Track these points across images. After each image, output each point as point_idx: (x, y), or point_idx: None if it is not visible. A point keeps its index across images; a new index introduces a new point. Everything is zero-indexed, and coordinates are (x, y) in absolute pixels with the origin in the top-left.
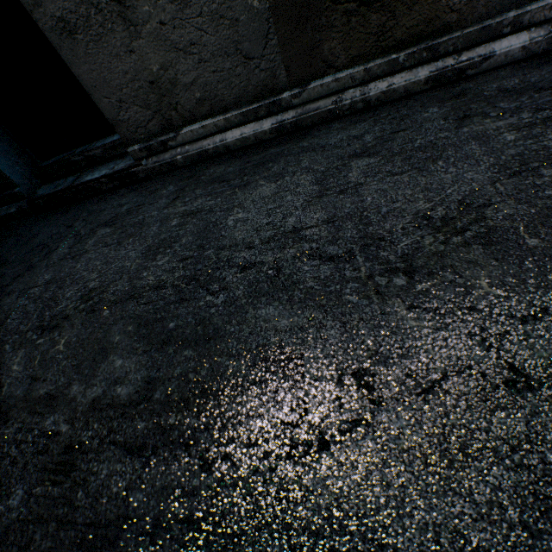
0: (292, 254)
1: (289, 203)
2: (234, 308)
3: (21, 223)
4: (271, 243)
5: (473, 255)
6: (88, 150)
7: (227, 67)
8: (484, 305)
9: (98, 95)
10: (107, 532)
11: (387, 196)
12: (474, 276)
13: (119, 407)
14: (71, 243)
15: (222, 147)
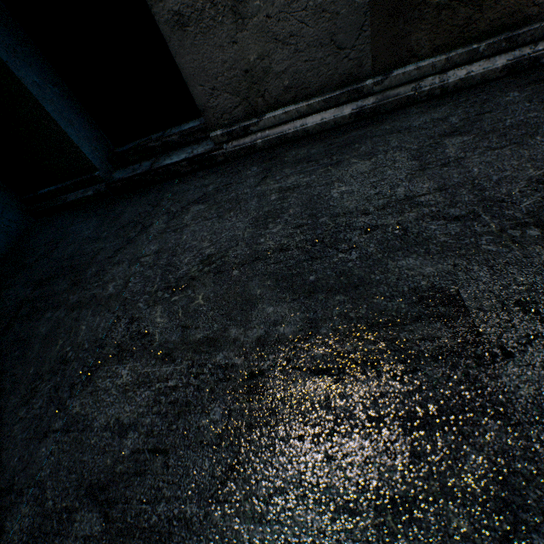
0: (414, 217)
1: (391, 176)
2: (371, 261)
3: (98, 205)
4: (387, 209)
5: None
6: (165, 136)
7: (318, 57)
8: None
9: (194, 83)
10: (323, 429)
11: (493, 166)
12: None
13: (288, 342)
14: (165, 219)
15: (302, 132)
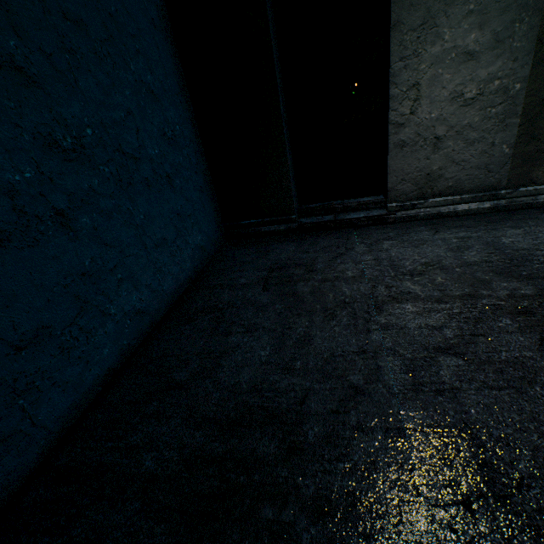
0: None
1: (543, 236)
2: None
3: (286, 237)
4: None
5: None
6: (347, 203)
7: (475, 174)
8: None
9: (392, 175)
10: None
11: None
12: None
13: (532, 296)
14: (364, 246)
15: (452, 213)
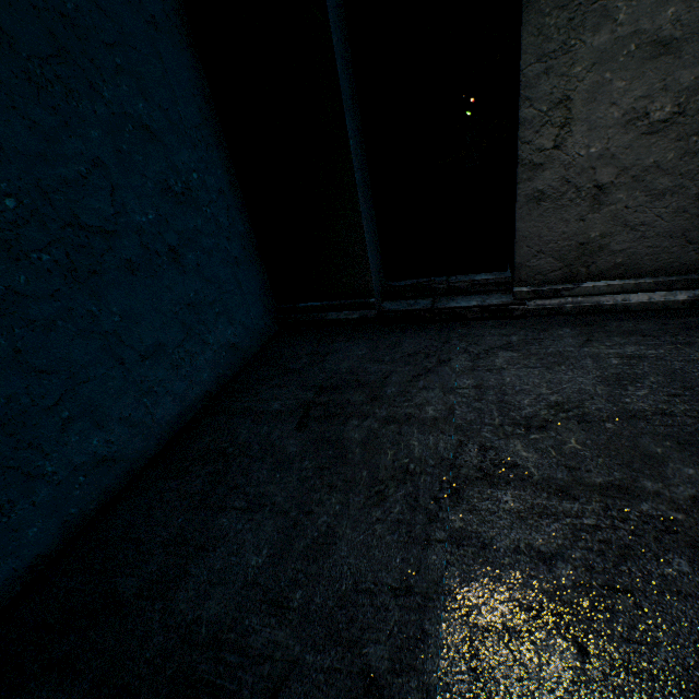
0: None
1: None
2: None
3: (360, 329)
4: None
5: None
6: (453, 281)
7: (663, 245)
8: None
9: (522, 244)
10: None
11: None
12: None
13: None
14: (467, 357)
15: (621, 306)
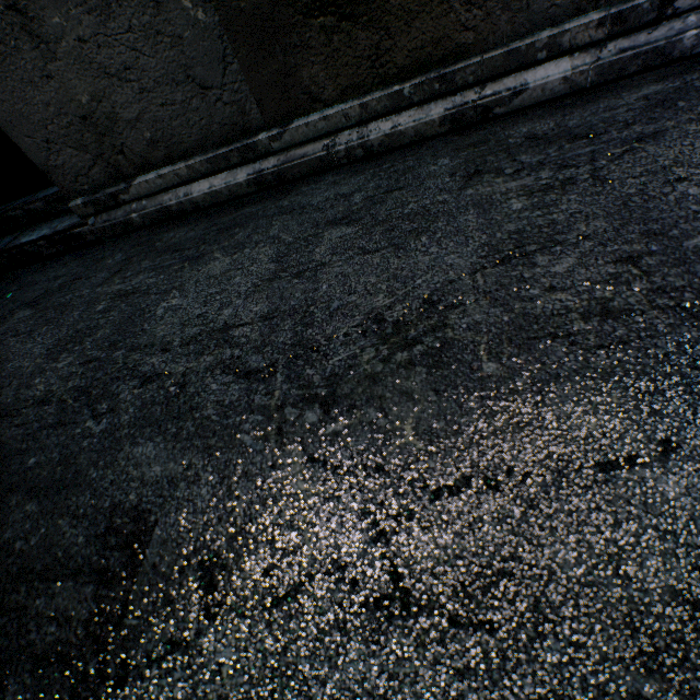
0: (207, 364)
1: (234, 286)
2: (110, 441)
3: None
4: (191, 345)
5: (412, 383)
6: (27, 202)
7: (179, 99)
8: (396, 465)
9: (17, 133)
10: None
11: (347, 284)
12: (402, 416)
13: None
14: None
15: (189, 204)
